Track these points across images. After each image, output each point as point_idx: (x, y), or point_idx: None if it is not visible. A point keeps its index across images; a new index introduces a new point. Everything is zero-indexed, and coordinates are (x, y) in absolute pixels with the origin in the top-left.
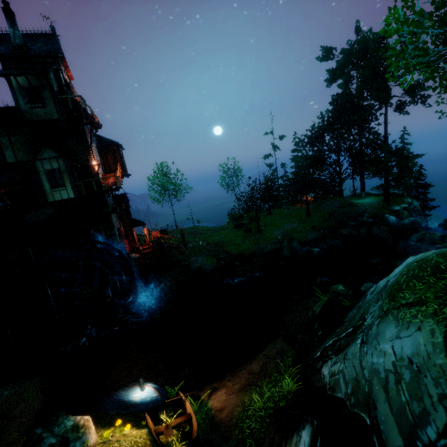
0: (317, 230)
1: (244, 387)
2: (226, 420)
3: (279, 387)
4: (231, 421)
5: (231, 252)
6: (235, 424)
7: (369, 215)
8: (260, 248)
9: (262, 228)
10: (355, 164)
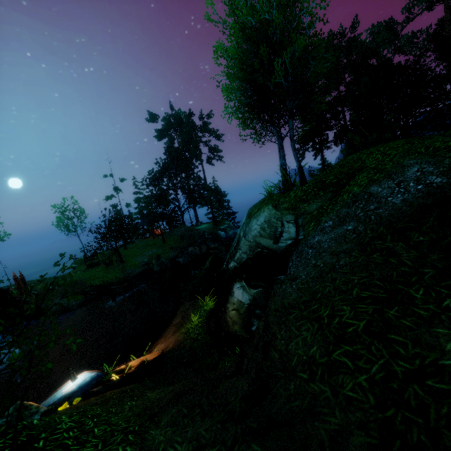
0: (175, 250)
1: (177, 329)
2: (175, 344)
3: (203, 310)
4: (180, 341)
5: (97, 284)
6: (184, 340)
7: (208, 233)
8: (129, 273)
9: (124, 259)
10: (190, 200)
